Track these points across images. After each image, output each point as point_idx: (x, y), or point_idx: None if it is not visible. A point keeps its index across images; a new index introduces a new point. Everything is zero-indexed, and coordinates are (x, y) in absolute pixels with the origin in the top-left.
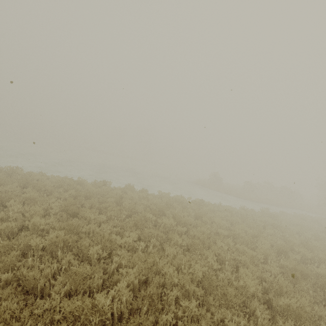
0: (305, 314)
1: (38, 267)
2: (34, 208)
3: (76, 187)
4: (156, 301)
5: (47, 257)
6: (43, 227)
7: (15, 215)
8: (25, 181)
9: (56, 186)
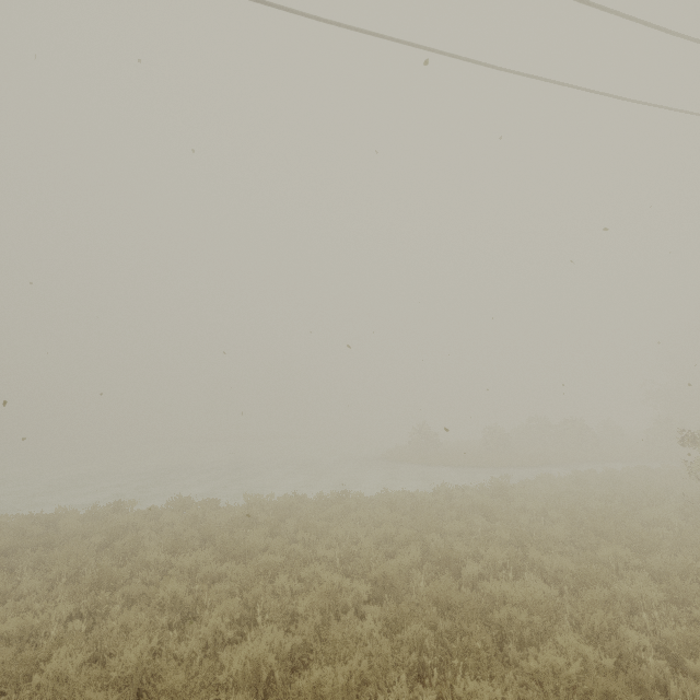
0: (318, 692)
1: None
2: None
3: (28, 531)
4: None
5: None
6: None
7: None
8: None
9: None
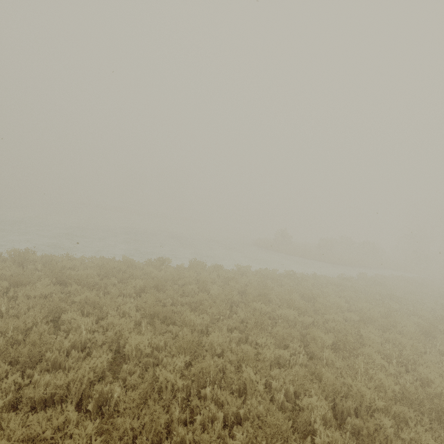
0: None
1: (184, 419)
2: (115, 320)
3: (133, 274)
4: (383, 442)
5: (196, 403)
6: (149, 351)
7: (91, 337)
8: (58, 273)
9: (102, 274)
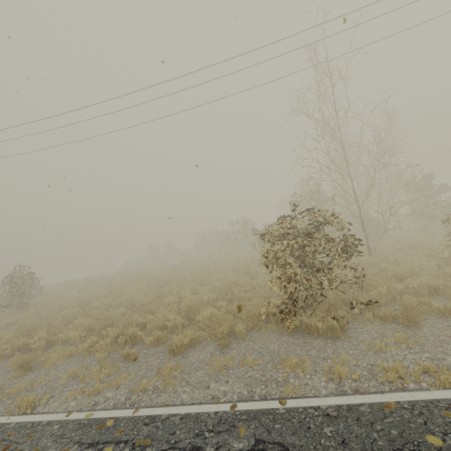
0: None
1: None
2: None
3: None
4: None
5: None
6: None
7: None
8: None
9: None
